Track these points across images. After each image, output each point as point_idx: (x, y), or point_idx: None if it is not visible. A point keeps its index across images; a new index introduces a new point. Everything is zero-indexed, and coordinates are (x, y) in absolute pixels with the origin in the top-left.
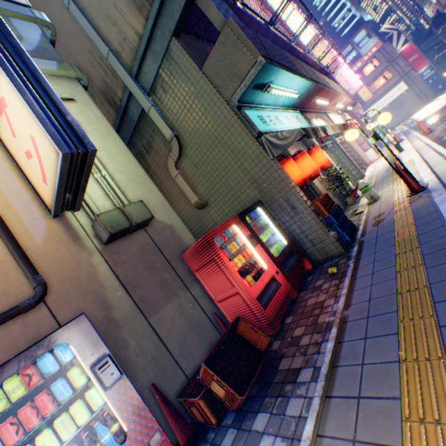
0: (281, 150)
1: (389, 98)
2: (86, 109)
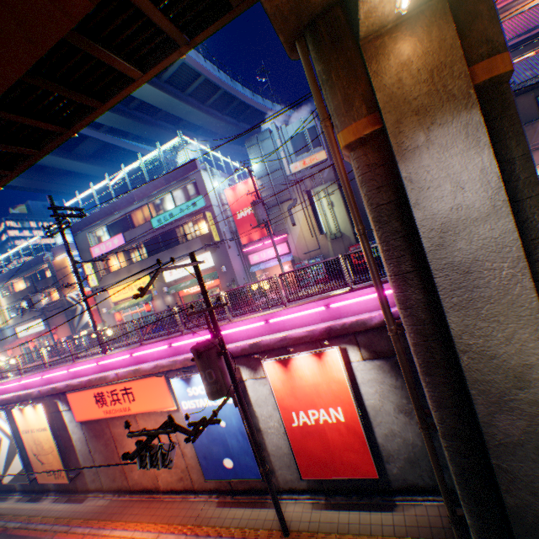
0: None
1: None
2: (336, 196)
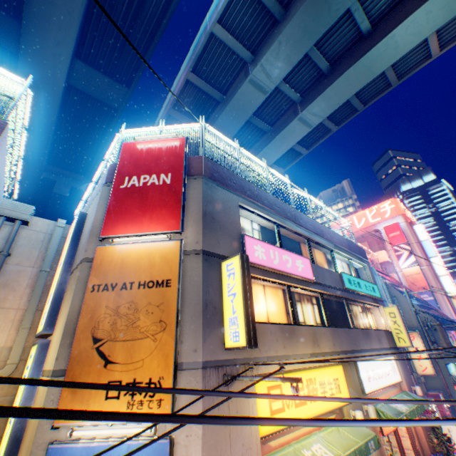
0: (455, 382)
1: None
2: None
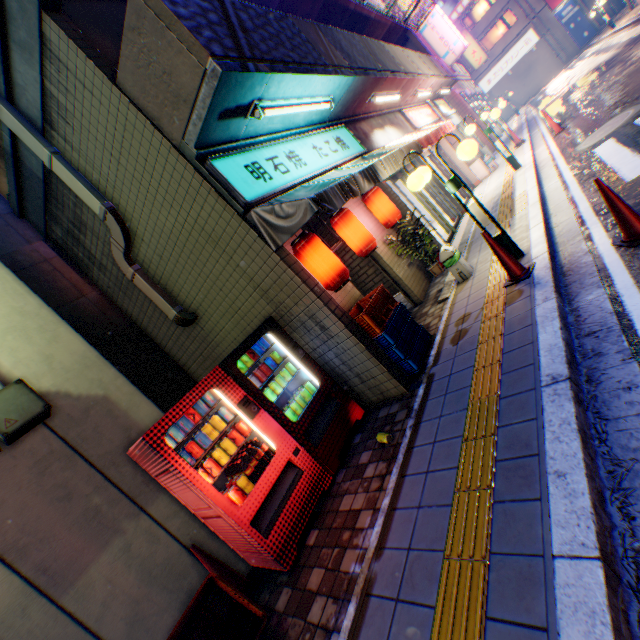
0: (287, 236)
1: (512, 59)
2: None
